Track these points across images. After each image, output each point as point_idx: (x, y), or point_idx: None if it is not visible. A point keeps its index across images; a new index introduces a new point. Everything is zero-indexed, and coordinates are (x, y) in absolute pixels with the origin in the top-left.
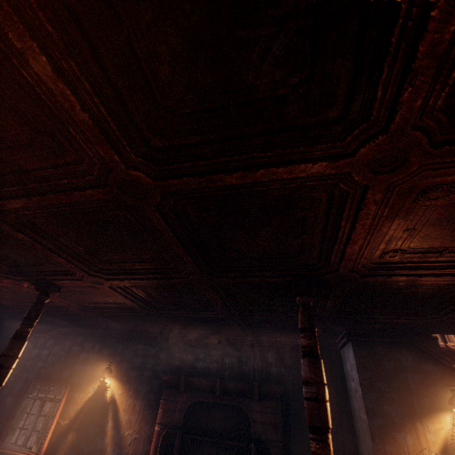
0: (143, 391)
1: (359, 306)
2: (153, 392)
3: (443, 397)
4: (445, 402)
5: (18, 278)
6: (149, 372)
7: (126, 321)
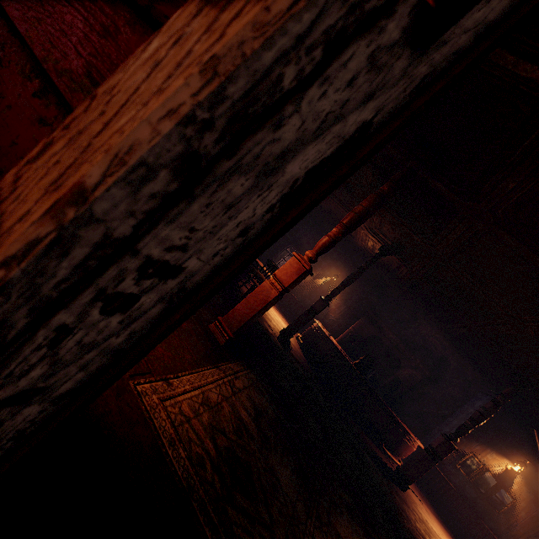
0: (349, 304)
1: (534, 405)
2: (354, 309)
3: (515, 457)
4: (514, 459)
5: (376, 238)
6: (357, 298)
7: (375, 270)
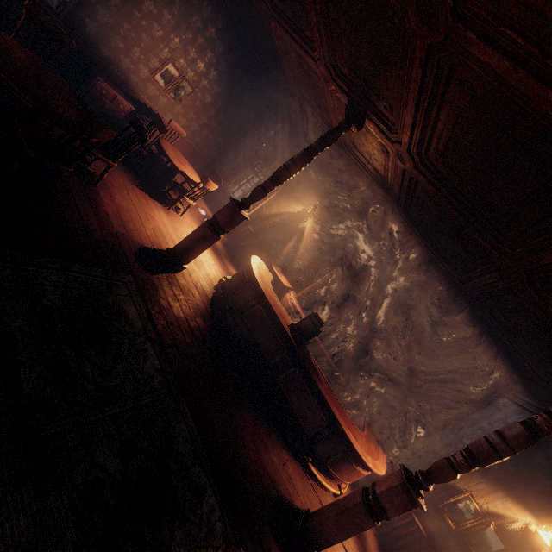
0: (326, 248)
1: None
2: (331, 255)
3: (547, 515)
4: (544, 517)
5: (341, 84)
6: (339, 240)
7: (363, 189)
